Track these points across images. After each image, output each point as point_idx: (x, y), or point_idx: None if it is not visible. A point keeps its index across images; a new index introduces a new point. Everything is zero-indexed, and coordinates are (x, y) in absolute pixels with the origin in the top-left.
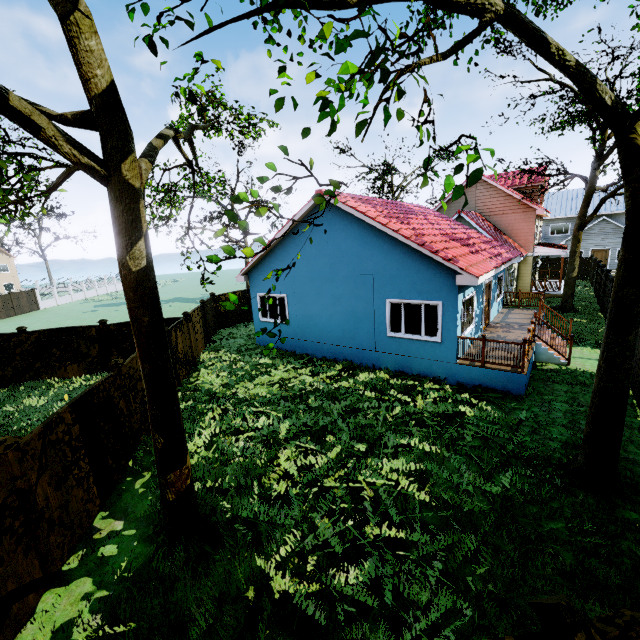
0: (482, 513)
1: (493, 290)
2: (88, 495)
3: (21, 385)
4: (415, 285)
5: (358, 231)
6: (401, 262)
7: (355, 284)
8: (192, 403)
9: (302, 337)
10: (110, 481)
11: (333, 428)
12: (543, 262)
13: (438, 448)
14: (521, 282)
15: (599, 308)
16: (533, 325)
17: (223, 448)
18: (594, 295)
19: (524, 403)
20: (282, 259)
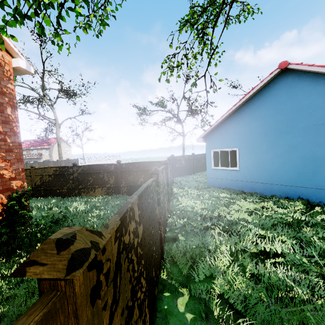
0: None
1: None
2: None
3: (70, 198)
4: None
5: (324, 87)
6: None
7: (317, 132)
8: (188, 220)
9: (251, 179)
10: (153, 298)
11: None
12: None
13: None
14: None
15: None
16: None
17: (260, 274)
18: None
19: None
20: (236, 123)
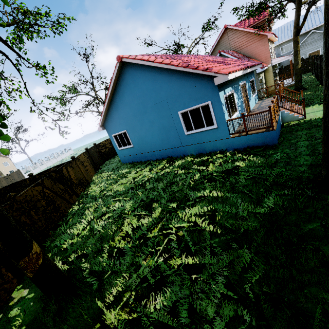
0: (253, 231)
1: (248, 89)
2: (3, 280)
3: None
4: (191, 96)
5: (149, 74)
6: (179, 84)
7: (158, 109)
8: (82, 205)
9: (142, 151)
10: None
11: (159, 198)
12: (280, 70)
13: (221, 192)
14: (268, 84)
15: (319, 83)
16: (275, 99)
17: (93, 227)
18: (315, 78)
19: (278, 149)
20: (116, 110)
